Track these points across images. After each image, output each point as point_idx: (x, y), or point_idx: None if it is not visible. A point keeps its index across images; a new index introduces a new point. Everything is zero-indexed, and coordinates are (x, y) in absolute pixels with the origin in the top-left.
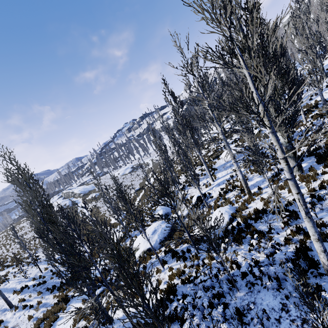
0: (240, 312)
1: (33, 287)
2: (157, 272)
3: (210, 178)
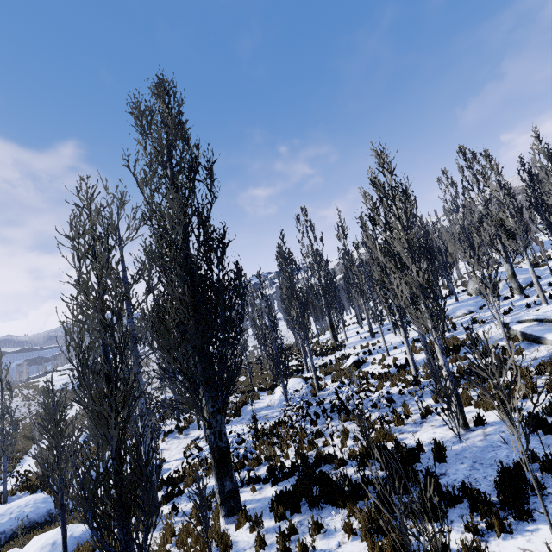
0: None
1: None
2: None
3: (204, 431)
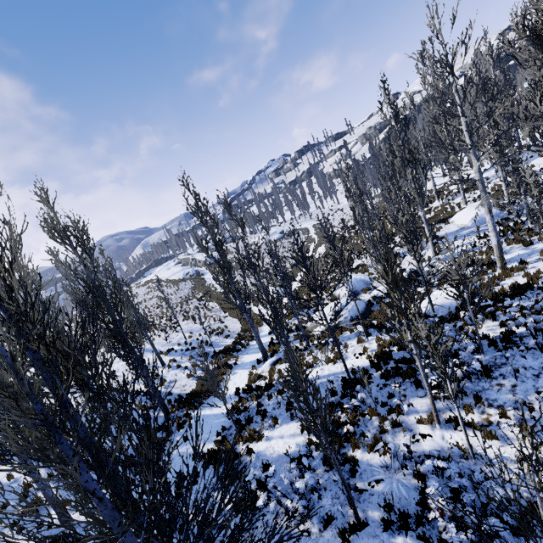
0: (486, 368)
1: (180, 351)
2: (358, 342)
3: (431, 248)
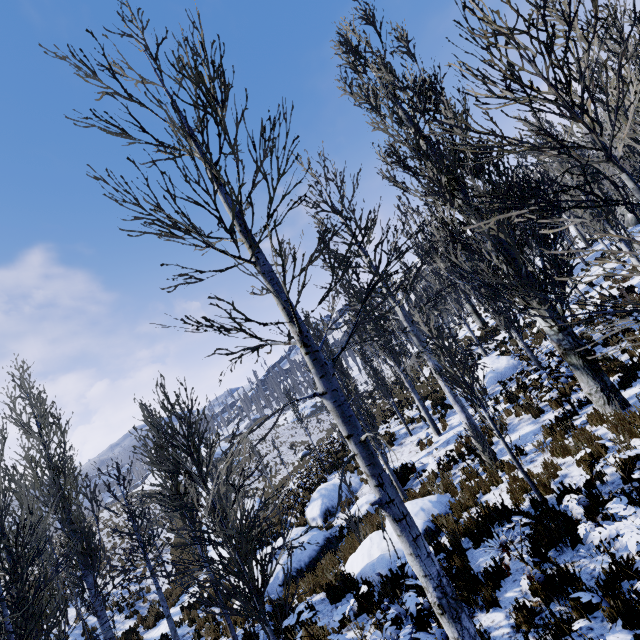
0: None
1: None
2: None
3: (430, 426)
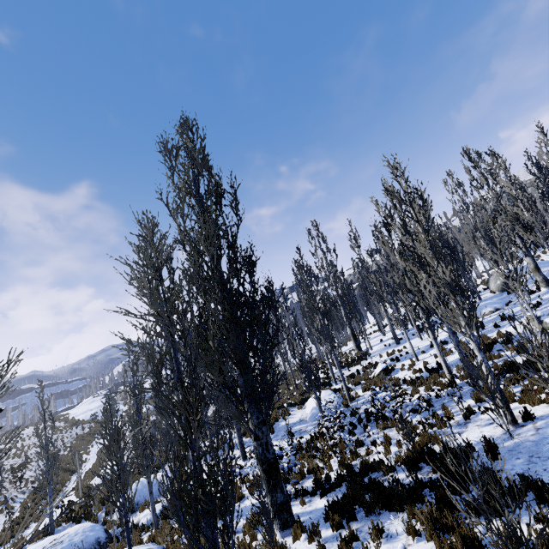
0: None
1: None
2: None
3: (240, 449)
